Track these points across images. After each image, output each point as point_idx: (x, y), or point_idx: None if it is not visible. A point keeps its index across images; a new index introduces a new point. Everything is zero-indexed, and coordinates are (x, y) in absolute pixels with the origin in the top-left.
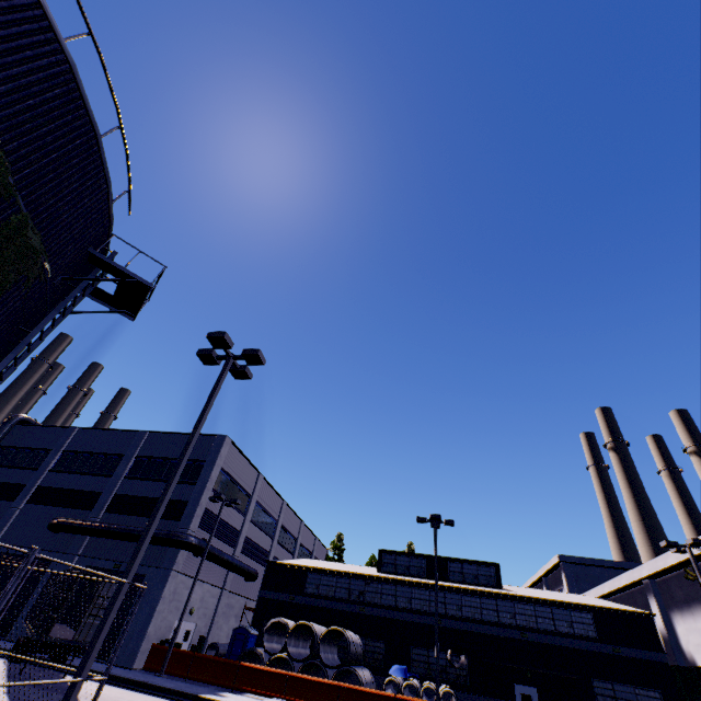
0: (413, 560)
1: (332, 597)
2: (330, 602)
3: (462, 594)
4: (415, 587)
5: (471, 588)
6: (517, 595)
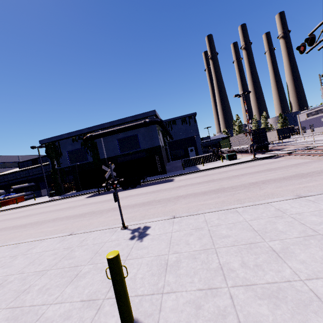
0: (28, 162)
1: (0, 182)
2: (0, 184)
3: (32, 169)
4: (20, 172)
5: (34, 167)
6: (45, 164)
